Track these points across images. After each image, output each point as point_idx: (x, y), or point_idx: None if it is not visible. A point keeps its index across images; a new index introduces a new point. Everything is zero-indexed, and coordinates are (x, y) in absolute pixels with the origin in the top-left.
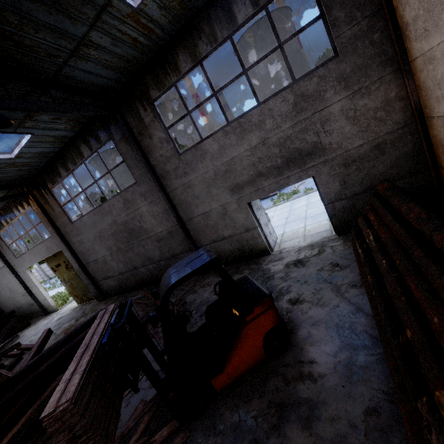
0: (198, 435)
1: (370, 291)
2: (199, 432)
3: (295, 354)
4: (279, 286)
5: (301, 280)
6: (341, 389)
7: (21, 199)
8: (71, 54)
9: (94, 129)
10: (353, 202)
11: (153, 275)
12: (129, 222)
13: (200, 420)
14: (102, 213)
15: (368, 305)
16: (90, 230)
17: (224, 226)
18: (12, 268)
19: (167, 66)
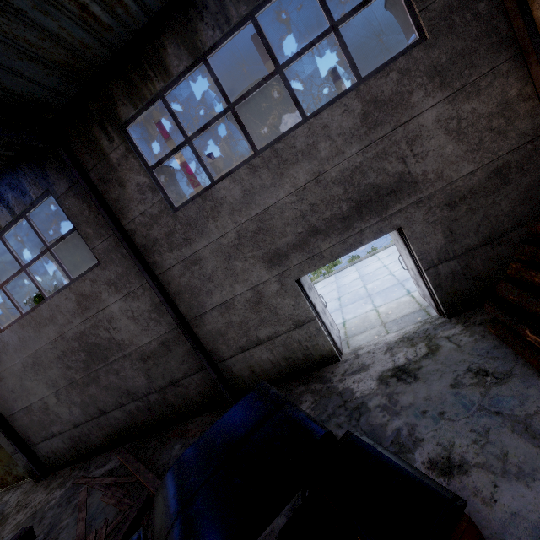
0: None
1: None
2: None
3: None
4: (390, 427)
5: (429, 411)
6: None
7: None
8: None
9: (18, 178)
10: (467, 263)
11: (137, 420)
12: (88, 333)
13: None
14: (37, 322)
15: None
16: (15, 355)
17: (259, 322)
18: None
19: (147, 65)
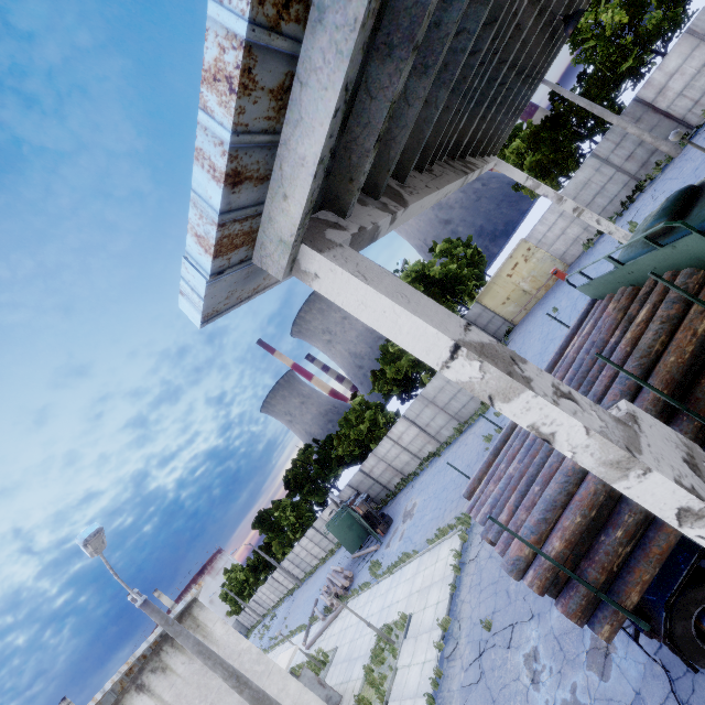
0: None
1: None
2: None
3: None
4: None
5: None
6: None
7: None
8: None
9: None
10: None
11: None
12: None
13: None
14: None
15: None
16: None
17: None
18: None
19: None
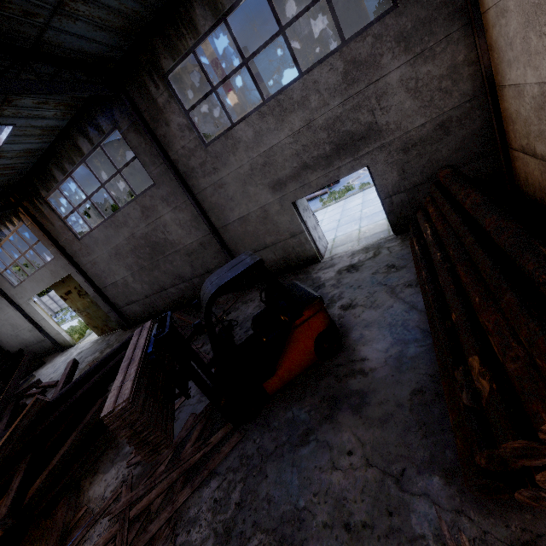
0: (253, 433)
1: (424, 287)
2: (254, 431)
3: (347, 355)
4: (331, 293)
5: (354, 285)
6: (391, 378)
7: (8, 213)
8: (54, 11)
9: (93, 115)
10: (413, 195)
11: (186, 295)
12: (150, 234)
13: (254, 421)
14: (115, 225)
15: (422, 302)
16: (103, 247)
17: (265, 232)
18: (10, 299)
19: (181, 24)
